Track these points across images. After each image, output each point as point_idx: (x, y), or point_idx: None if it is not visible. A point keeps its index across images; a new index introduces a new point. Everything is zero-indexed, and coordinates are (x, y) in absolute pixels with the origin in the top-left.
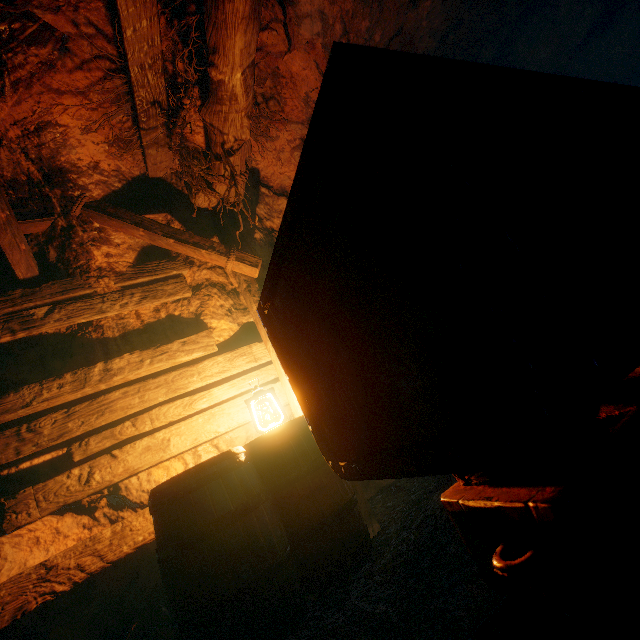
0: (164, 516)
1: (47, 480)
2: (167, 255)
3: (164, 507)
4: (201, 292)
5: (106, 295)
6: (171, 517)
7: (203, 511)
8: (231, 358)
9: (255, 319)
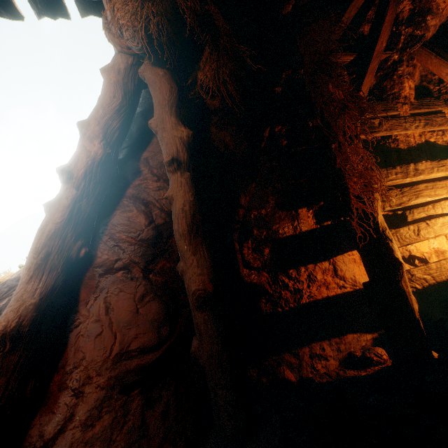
0: None
1: (399, 228)
2: (427, 95)
3: None
4: None
5: (406, 118)
6: None
7: None
8: None
9: None
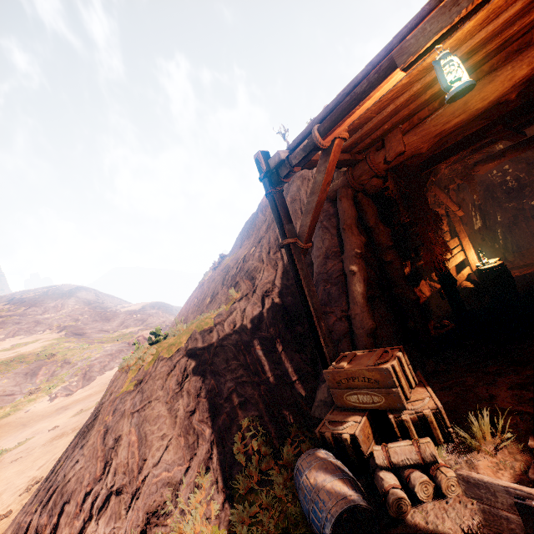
0: (499, 271)
1: None
2: (430, 202)
3: (500, 269)
4: (442, 218)
5: None
6: (502, 271)
7: (507, 270)
8: (453, 241)
9: (459, 230)
